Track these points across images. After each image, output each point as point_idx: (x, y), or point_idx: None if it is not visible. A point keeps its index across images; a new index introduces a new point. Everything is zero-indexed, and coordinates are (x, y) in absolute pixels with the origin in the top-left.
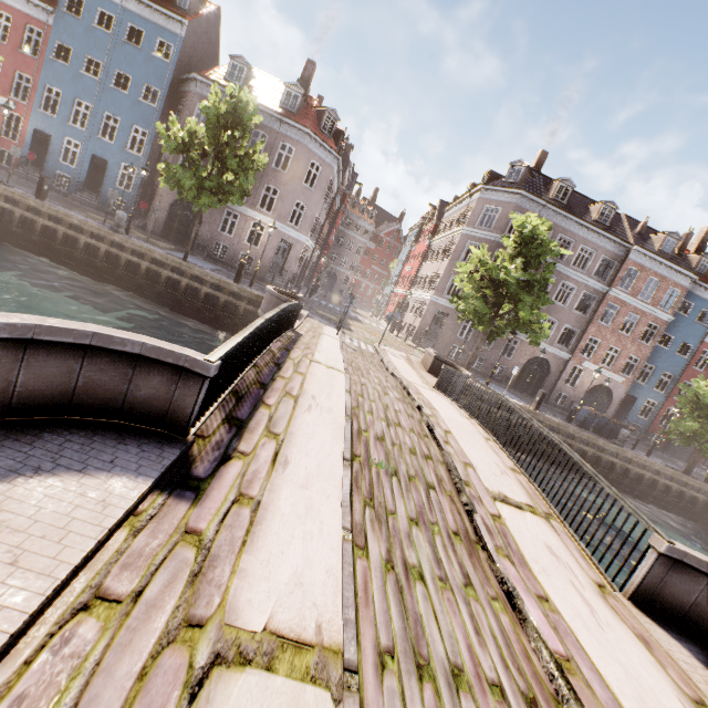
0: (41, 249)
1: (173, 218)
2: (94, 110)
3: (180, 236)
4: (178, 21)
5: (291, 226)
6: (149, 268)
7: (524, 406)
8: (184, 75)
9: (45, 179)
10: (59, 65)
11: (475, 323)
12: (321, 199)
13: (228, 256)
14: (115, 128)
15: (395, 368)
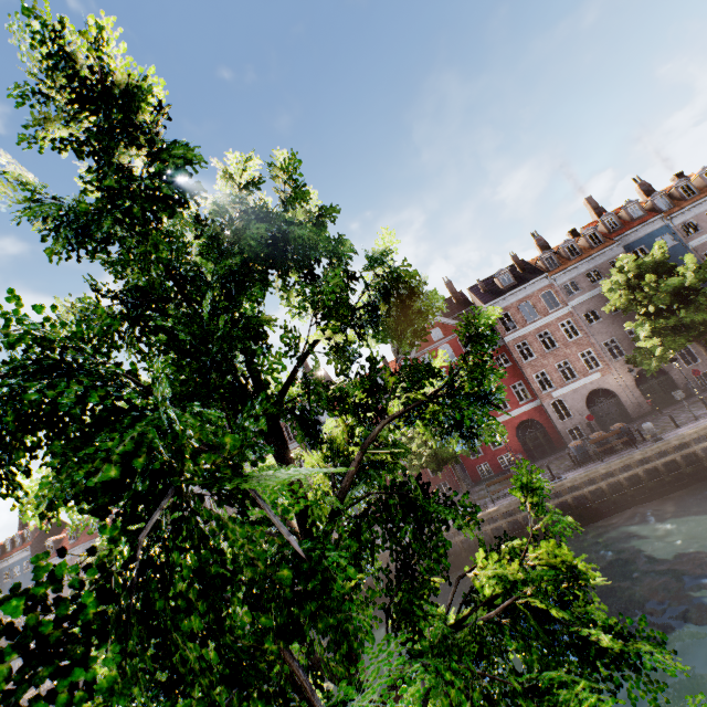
0: None
1: None
2: None
3: None
4: (27, 549)
5: None
6: None
7: None
8: None
9: None
10: None
11: None
12: None
13: None
14: None
15: None
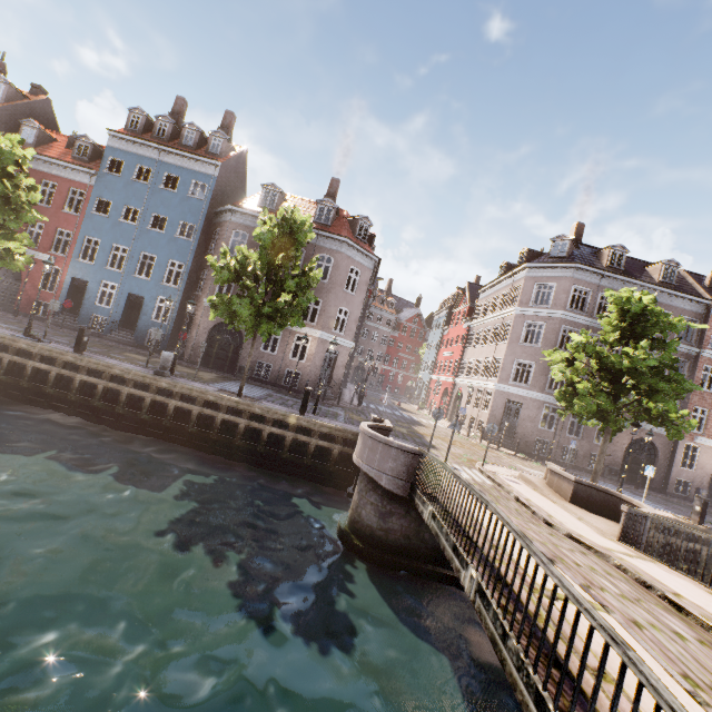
0: (77, 408)
1: (211, 343)
2: (131, 251)
3: (220, 360)
4: (211, 164)
5: (336, 333)
6: (201, 412)
7: (686, 521)
8: (218, 208)
9: (86, 330)
10: (98, 218)
11: (581, 418)
12: (362, 302)
13: (272, 374)
14: (150, 265)
15: (549, 515)
